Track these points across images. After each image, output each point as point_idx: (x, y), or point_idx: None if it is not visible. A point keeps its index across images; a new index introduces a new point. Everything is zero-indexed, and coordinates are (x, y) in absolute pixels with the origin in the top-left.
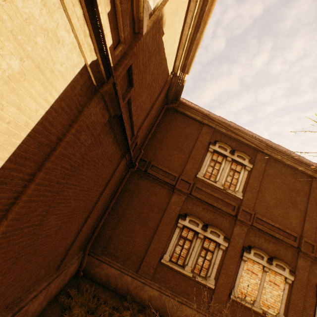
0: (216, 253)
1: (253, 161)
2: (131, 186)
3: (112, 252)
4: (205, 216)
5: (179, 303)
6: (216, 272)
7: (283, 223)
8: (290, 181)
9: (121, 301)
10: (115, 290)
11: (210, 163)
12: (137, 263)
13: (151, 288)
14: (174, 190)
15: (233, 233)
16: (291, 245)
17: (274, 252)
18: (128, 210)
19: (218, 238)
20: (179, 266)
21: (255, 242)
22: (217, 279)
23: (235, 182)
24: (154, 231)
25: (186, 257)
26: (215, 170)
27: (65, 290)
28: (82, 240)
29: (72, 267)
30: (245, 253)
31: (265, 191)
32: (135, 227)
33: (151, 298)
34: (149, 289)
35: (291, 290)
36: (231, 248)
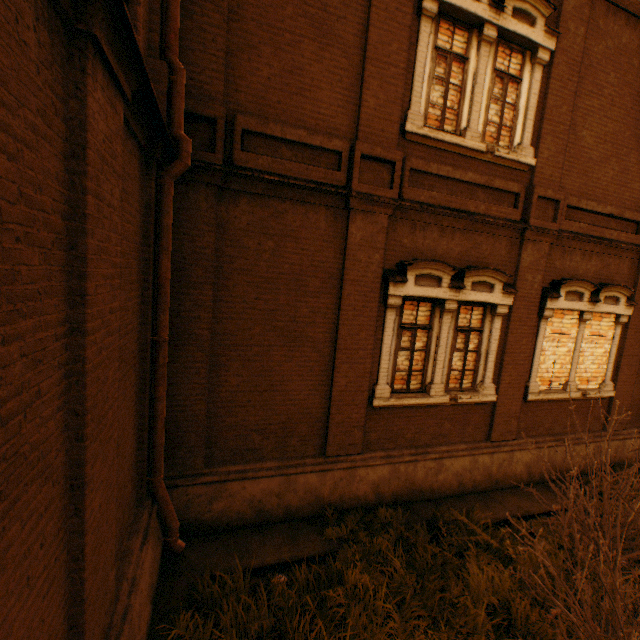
0: (487, 329)
1: (554, 24)
2: (202, 242)
3: (237, 447)
4: (451, 251)
5: (436, 461)
6: (494, 368)
7: (617, 199)
8: (637, 72)
9: (317, 532)
10: (290, 518)
11: (434, 69)
12: (315, 437)
13: (370, 468)
14: (351, 203)
15: (521, 266)
16: (635, 246)
17: (599, 275)
18: (228, 323)
19: (491, 294)
20: (416, 396)
21: (563, 269)
22: (498, 379)
23: (509, 119)
24: (329, 345)
25: (427, 367)
26: (451, 91)
27: (157, 635)
28: (124, 494)
29: (141, 581)
30: (550, 303)
31: (582, 123)
32: (272, 358)
33: (378, 487)
34: (366, 471)
35: (625, 335)
36: (519, 306)
